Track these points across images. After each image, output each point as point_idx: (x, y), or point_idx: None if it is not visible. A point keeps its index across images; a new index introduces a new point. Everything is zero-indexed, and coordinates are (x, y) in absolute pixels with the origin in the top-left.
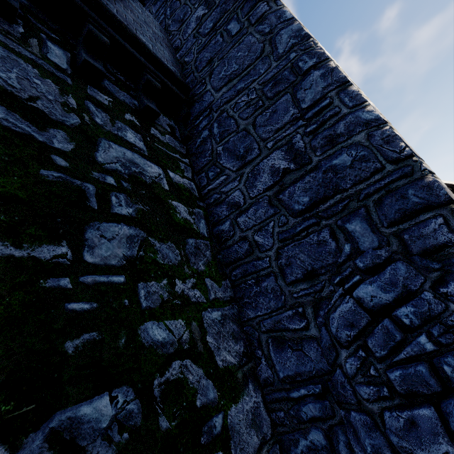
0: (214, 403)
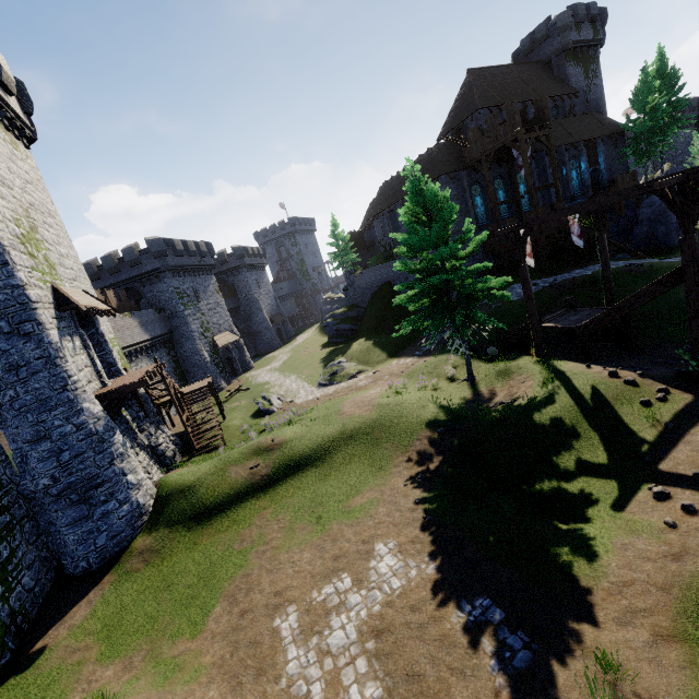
0: None
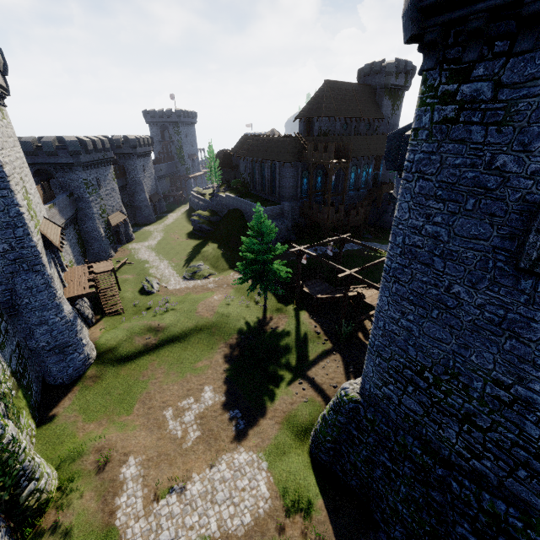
0: None
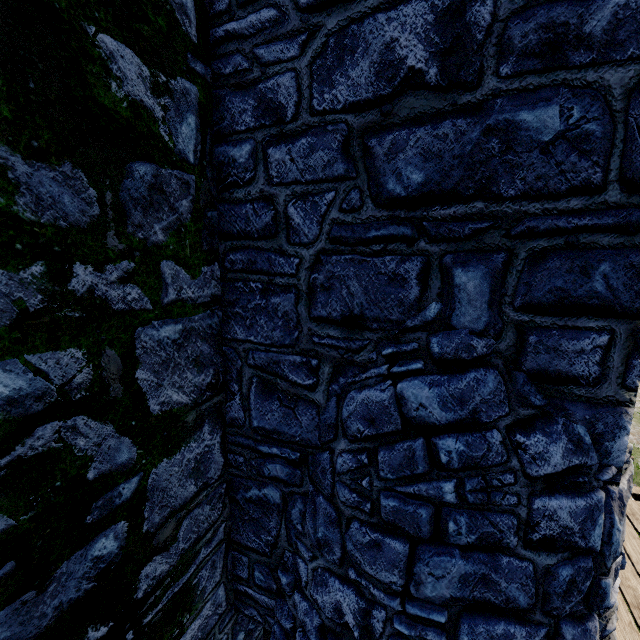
0: (127, 467)
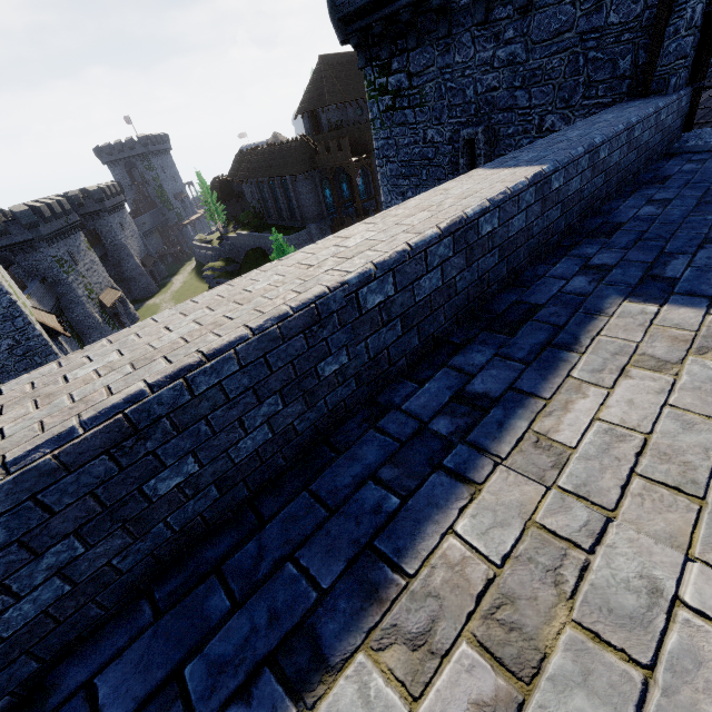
0: None
